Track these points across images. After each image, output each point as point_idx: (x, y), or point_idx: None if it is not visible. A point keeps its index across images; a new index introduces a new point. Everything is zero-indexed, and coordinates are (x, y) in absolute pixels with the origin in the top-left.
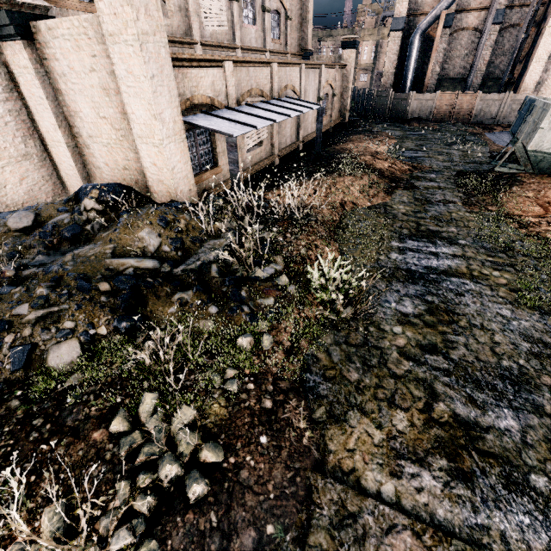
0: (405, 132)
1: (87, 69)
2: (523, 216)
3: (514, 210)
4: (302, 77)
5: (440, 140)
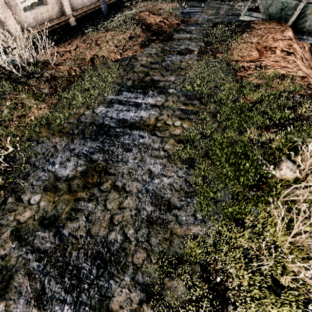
0: None
1: None
2: (240, 61)
3: (236, 56)
4: None
5: None
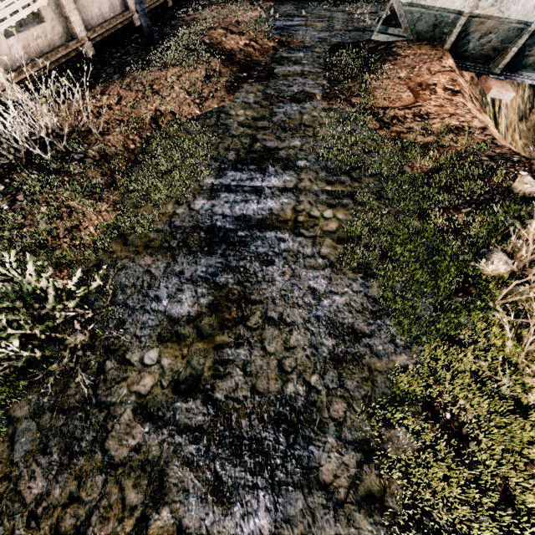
0: None
1: None
2: (389, 109)
3: (381, 100)
4: None
5: None
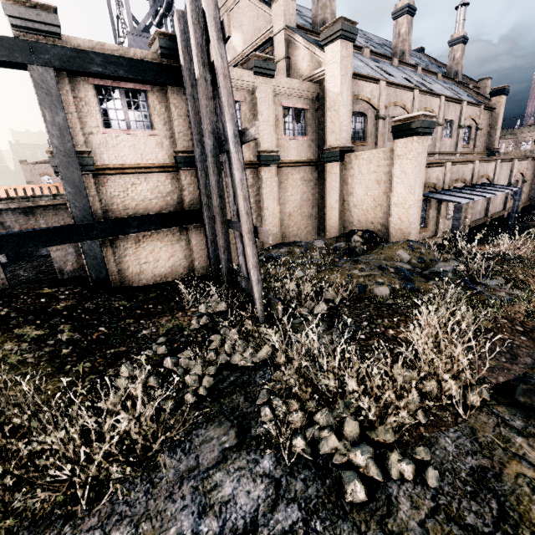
0: None
1: (370, 172)
2: None
3: None
4: (496, 169)
5: None
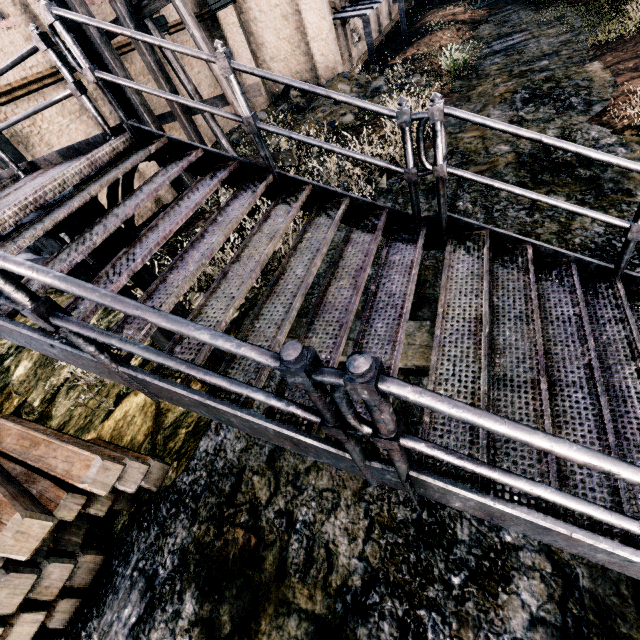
0: None
1: (272, 7)
2: None
3: None
4: None
5: None
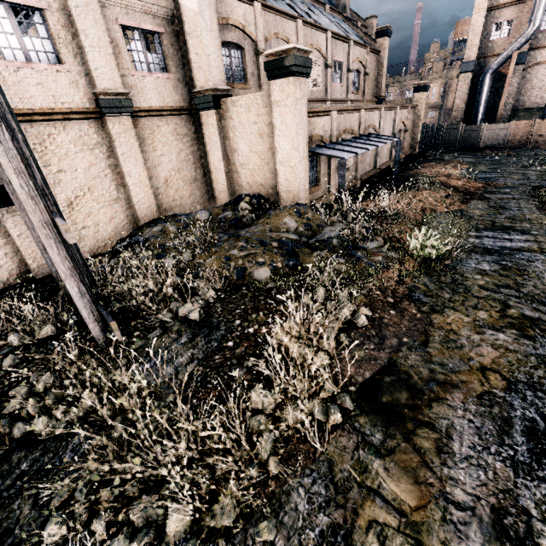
0: (477, 158)
1: (251, 123)
2: None
3: None
4: (381, 118)
5: (515, 164)
